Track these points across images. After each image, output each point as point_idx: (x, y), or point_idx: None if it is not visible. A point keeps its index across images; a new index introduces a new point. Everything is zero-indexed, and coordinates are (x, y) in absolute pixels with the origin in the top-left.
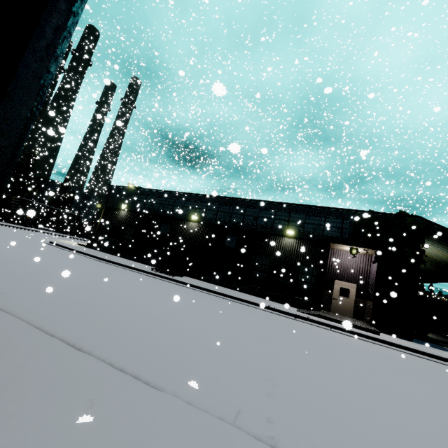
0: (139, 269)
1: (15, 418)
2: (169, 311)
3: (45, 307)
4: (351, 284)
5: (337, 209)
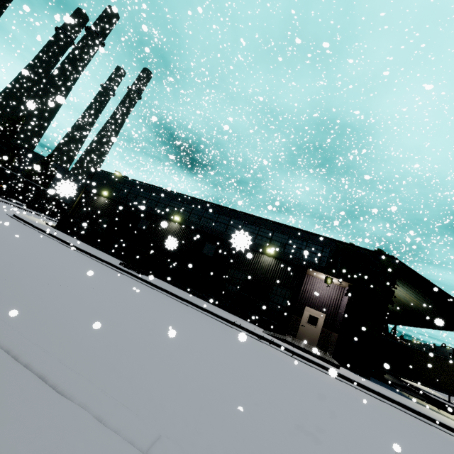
0: (106, 260)
1: None
2: (123, 310)
3: None
4: (320, 313)
5: (319, 236)
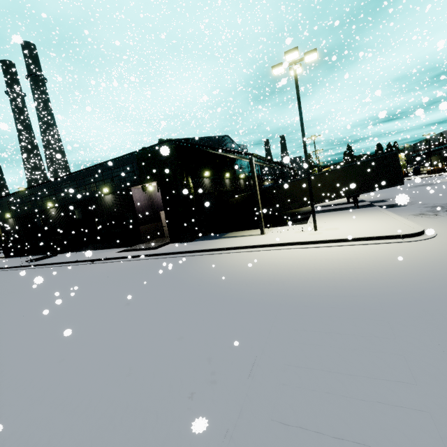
0: (10, 266)
1: None
2: None
3: None
4: None
5: (124, 157)
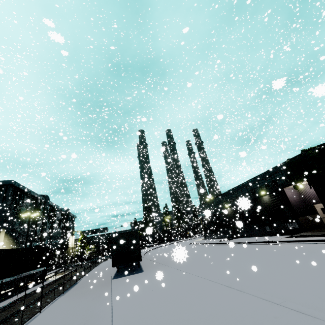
0: (213, 243)
1: (152, 268)
2: (197, 256)
3: (167, 262)
4: None
5: (273, 168)
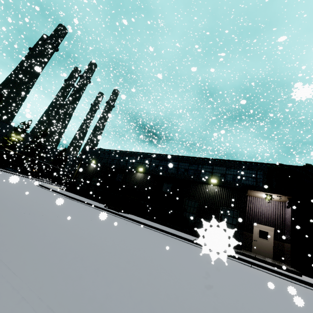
0: (94, 205)
1: None
2: (96, 231)
3: None
4: (268, 227)
5: (251, 163)
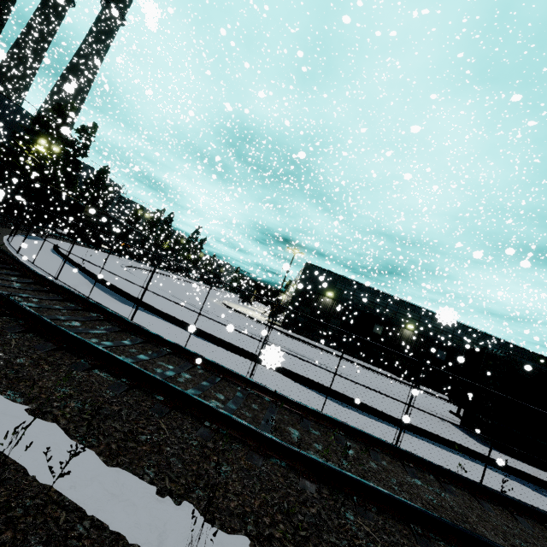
0: (405, 382)
1: None
2: None
3: None
4: None
5: (522, 349)
